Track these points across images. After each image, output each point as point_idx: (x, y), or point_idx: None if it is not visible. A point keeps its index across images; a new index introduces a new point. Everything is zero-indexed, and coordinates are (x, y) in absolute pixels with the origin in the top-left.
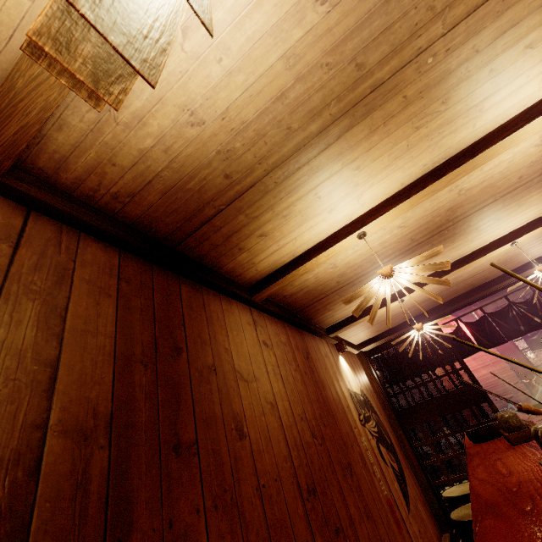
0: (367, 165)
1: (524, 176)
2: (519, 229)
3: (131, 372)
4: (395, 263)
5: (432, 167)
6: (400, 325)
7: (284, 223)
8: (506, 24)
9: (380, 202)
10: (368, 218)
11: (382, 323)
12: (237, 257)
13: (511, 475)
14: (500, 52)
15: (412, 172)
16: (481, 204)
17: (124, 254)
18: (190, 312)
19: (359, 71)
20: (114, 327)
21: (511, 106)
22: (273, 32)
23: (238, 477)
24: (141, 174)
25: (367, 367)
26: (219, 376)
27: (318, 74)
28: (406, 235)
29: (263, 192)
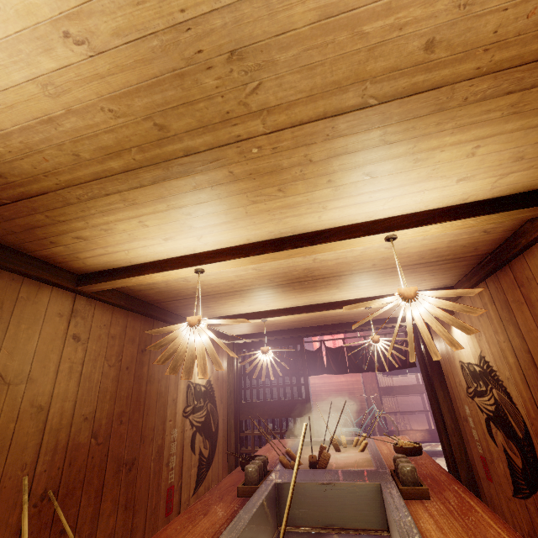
0: (202, 215)
1: (378, 265)
2: (377, 297)
3: None
4: (257, 292)
5: (280, 235)
6: (272, 332)
7: (106, 234)
8: (340, 149)
9: (225, 247)
10: (209, 258)
11: (254, 327)
12: (51, 248)
13: None
14: (337, 169)
15: (257, 233)
16: (339, 273)
17: None
18: None
19: (162, 131)
20: None
21: (357, 214)
22: (3, 47)
23: None
24: None
25: (231, 358)
26: None
27: (102, 116)
28: (264, 276)
29: (64, 203)
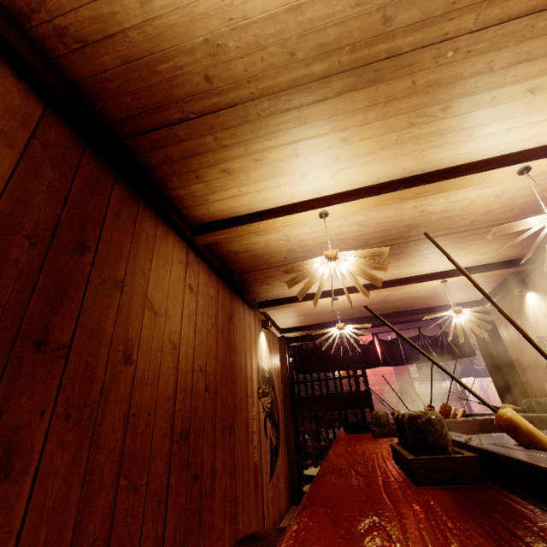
0: (354, 142)
1: (476, 222)
2: (453, 270)
3: (9, 242)
4: None
5: (409, 174)
6: (326, 323)
7: (253, 167)
8: (524, 55)
9: (352, 189)
10: (336, 199)
11: (311, 315)
12: (191, 185)
13: (364, 454)
14: (507, 83)
15: (390, 170)
16: (434, 233)
17: (51, 113)
18: (116, 217)
19: (384, 26)
20: (4, 183)
21: (494, 145)
22: None
23: (107, 397)
24: (102, 18)
25: (283, 352)
26: (125, 295)
27: (343, 4)
28: (363, 235)
29: (242, 120)
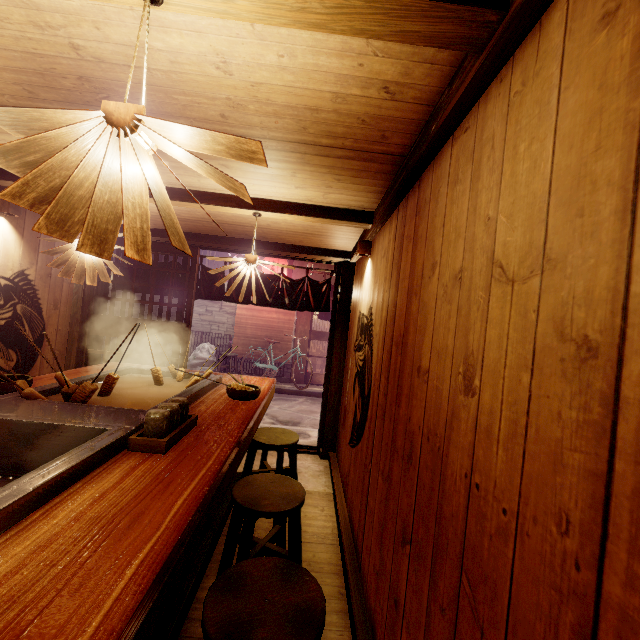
0: None
1: (233, 120)
2: (272, 201)
3: None
4: None
5: None
6: (152, 230)
7: None
8: None
9: None
10: None
11: None
12: None
13: None
14: None
15: None
16: (168, 118)
17: None
18: None
19: None
20: None
21: None
22: None
23: None
24: None
25: None
26: None
27: None
28: None
29: None
